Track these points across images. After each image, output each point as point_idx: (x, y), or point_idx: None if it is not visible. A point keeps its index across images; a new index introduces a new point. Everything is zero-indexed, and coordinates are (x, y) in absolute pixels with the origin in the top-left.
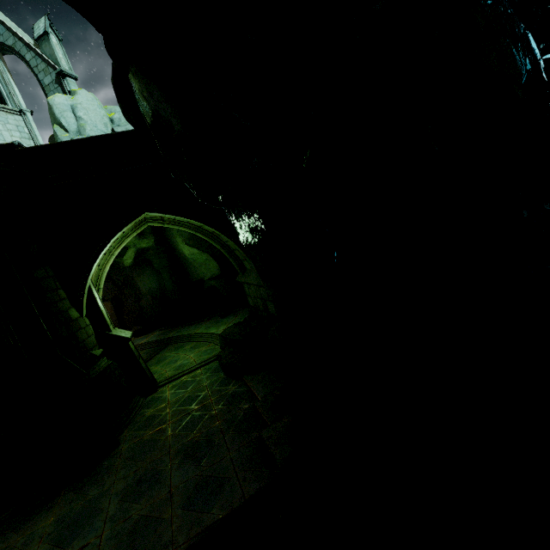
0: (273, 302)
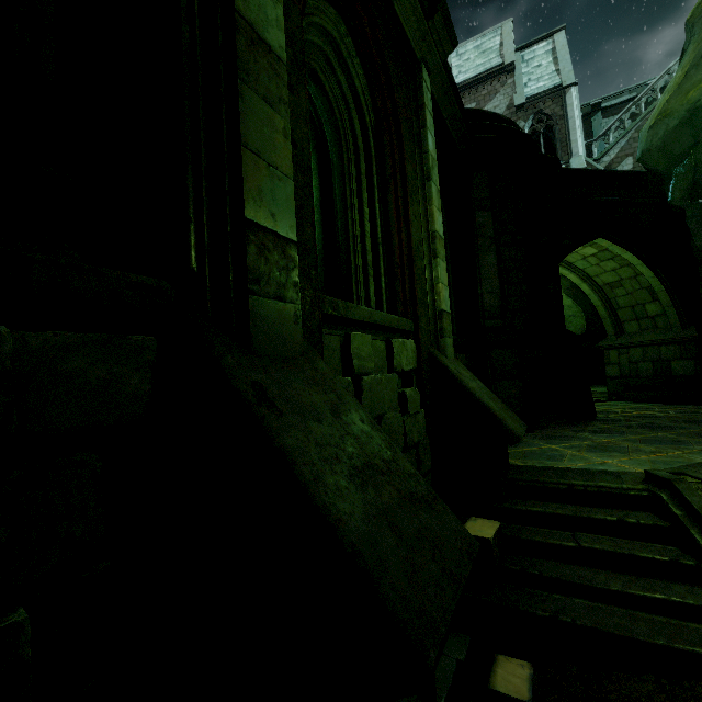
0: (695, 359)
